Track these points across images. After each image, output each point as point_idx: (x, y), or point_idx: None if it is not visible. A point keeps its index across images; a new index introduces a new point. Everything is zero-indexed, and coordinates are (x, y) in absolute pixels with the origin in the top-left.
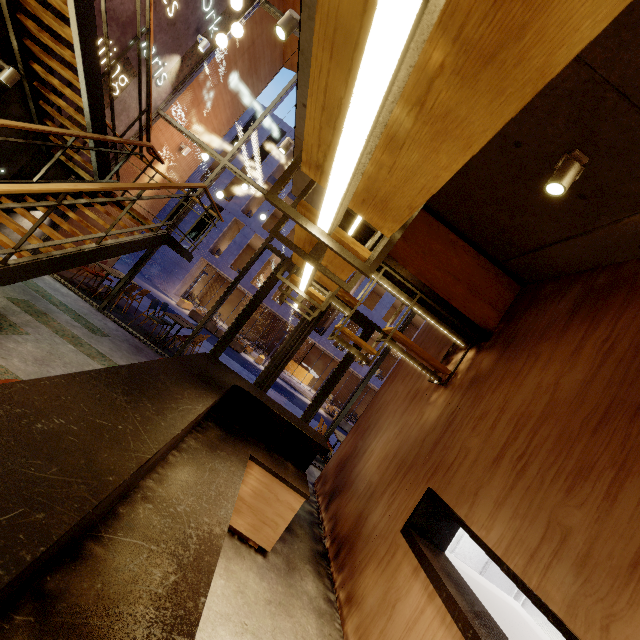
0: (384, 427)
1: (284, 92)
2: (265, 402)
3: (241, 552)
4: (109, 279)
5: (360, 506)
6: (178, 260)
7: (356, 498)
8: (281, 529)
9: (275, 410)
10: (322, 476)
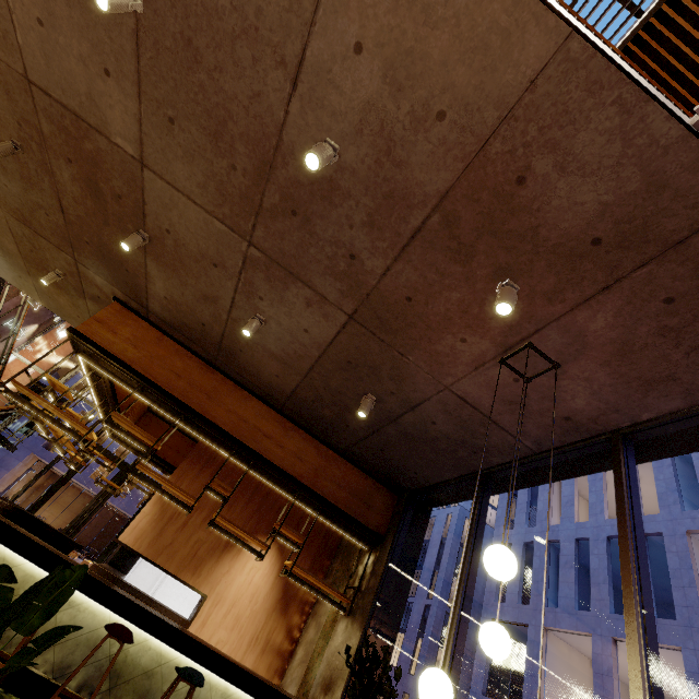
0: None
1: None
2: (44, 522)
3: None
4: None
5: None
6: None
7: None
8: None
9: (49, 525)
10: None
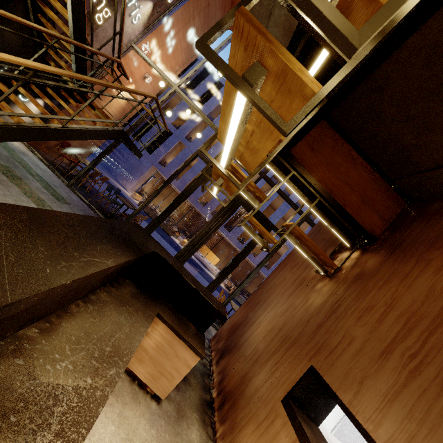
0: (272, 304)
1: (227, 40)
2: (178, 270)
3: (138, 397)
4: (80, 166)
5: (245, 367)
6: (136, 165)
7: (243, 360)
8: (176, 382)
9: (186, 278)
10: (217, 335)
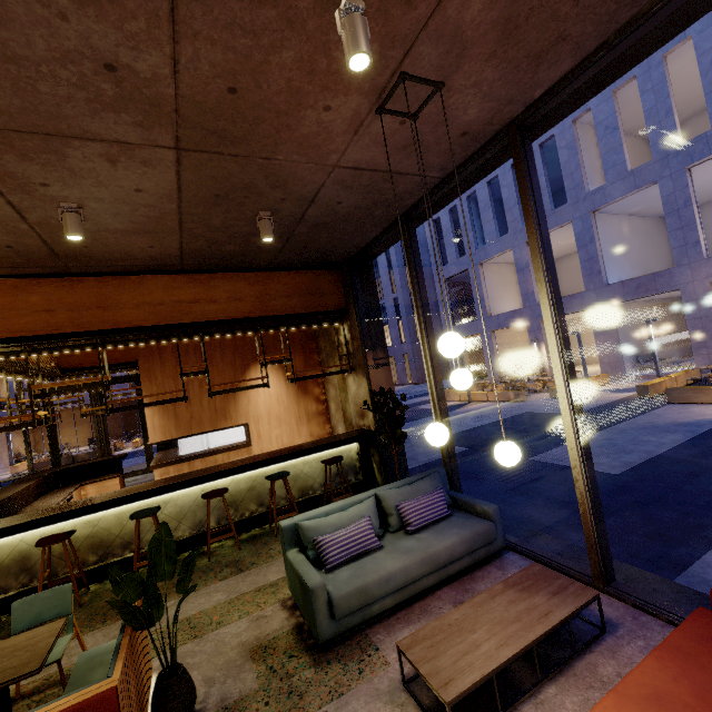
0: None
1: None
2: (78, 465)
3: None
4: None
5: None
6: None
7: None
8: None
9: (85, 464)
10: None
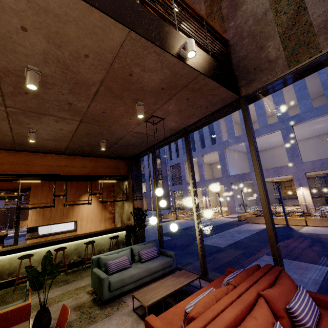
0: None
1: None
2: None
3: None
4: None
5: None
6: None
7: None
8: None
9: None
10: None
